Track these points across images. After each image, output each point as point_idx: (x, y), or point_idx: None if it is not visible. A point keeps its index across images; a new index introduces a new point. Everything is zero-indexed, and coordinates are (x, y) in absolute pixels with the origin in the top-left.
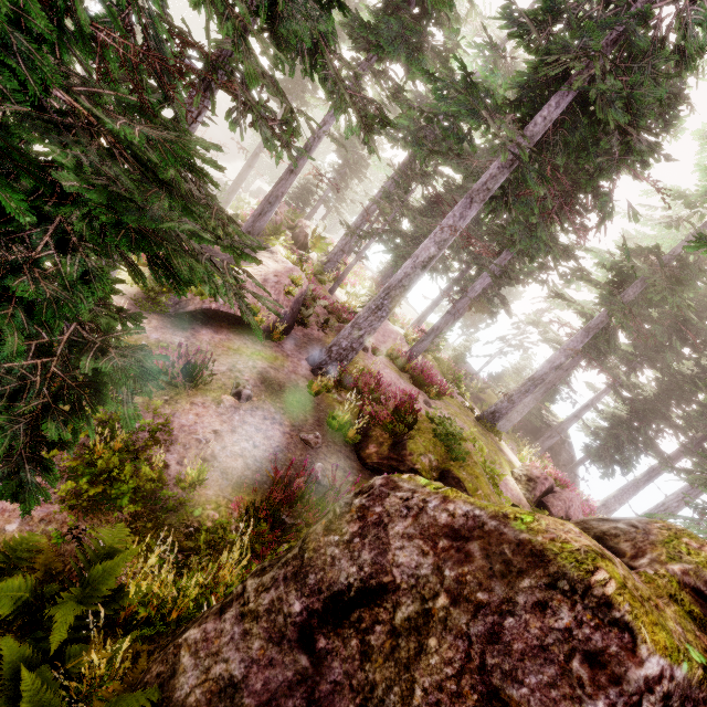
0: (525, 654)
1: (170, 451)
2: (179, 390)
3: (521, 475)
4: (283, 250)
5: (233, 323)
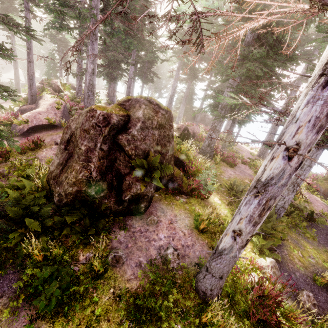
0: (85, 122)
1: (41, 161)
2: (36, 150)
3: (176, 129)
4: (49, 95)
5: (45, 128)
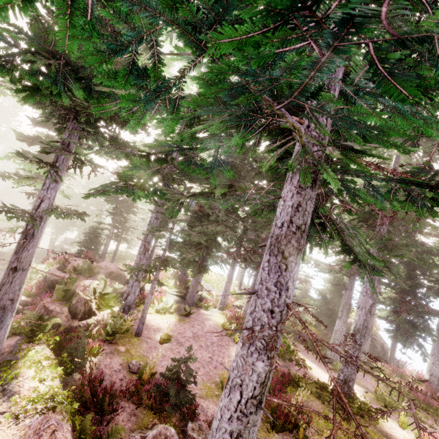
0: None
1: None
2: None
3: None
4: (35, 371)
5: None
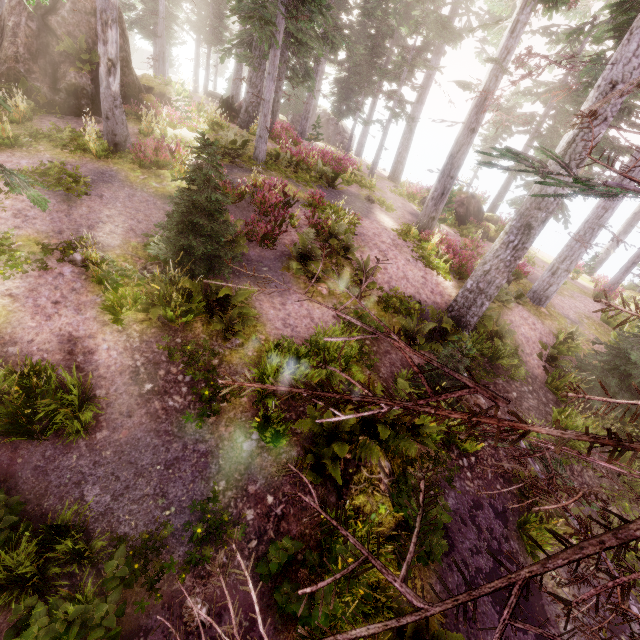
0: None
1: None
2: None
3: None
4: None
5: None
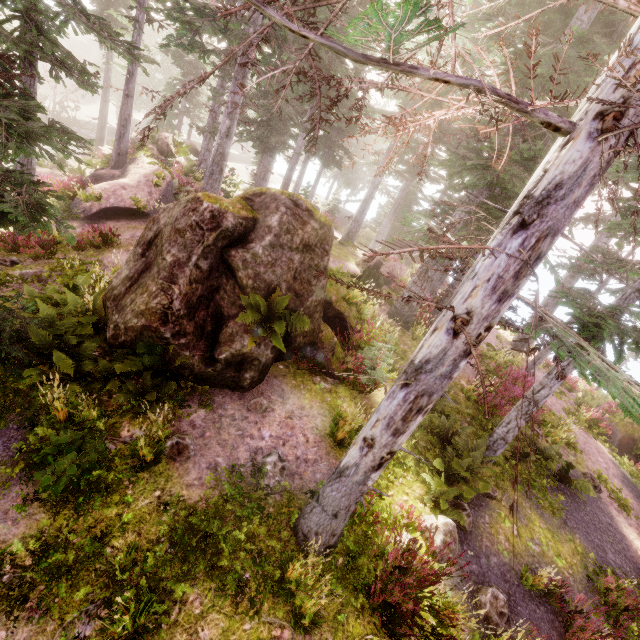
0: (181, 218)
1: (106, 270)
2: (103, 250)
3: (360, 261)
4: (148, 159)
5: (128, 215)
